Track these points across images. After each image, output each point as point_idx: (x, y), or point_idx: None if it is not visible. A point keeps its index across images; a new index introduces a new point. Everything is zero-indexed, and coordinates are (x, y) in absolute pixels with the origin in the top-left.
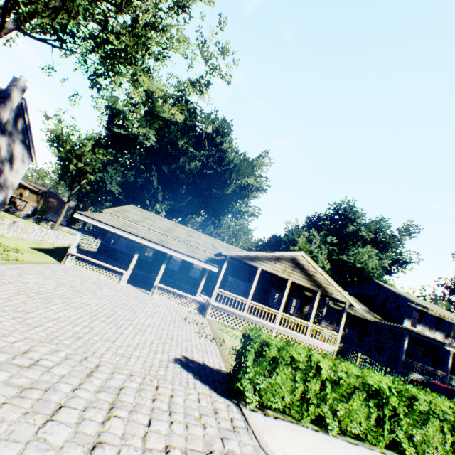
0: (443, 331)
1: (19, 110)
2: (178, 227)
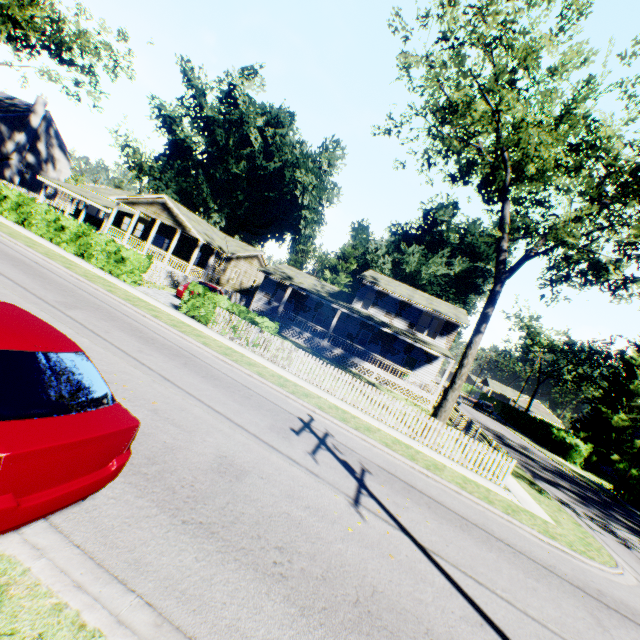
0: (408, 319)
1: (49, 121)
2: None
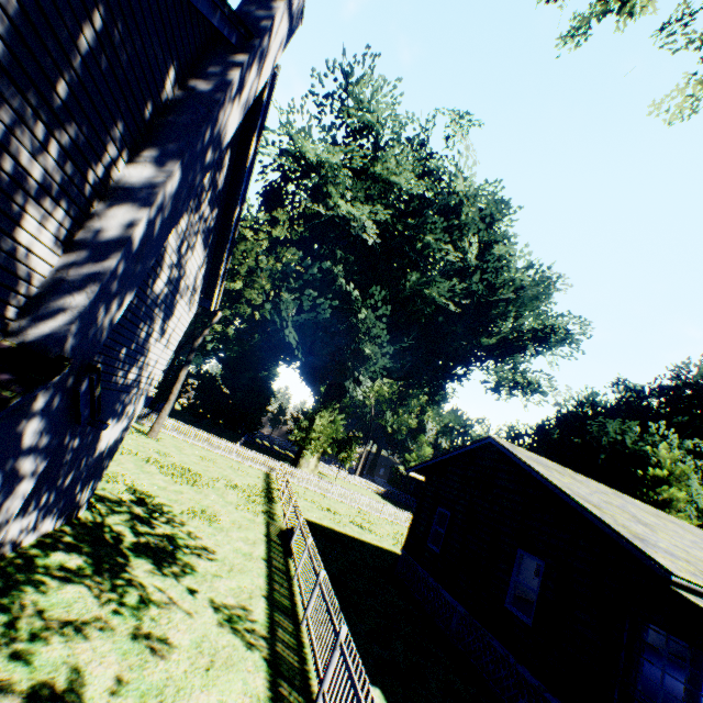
0: None
1: None
2: (655, 516)
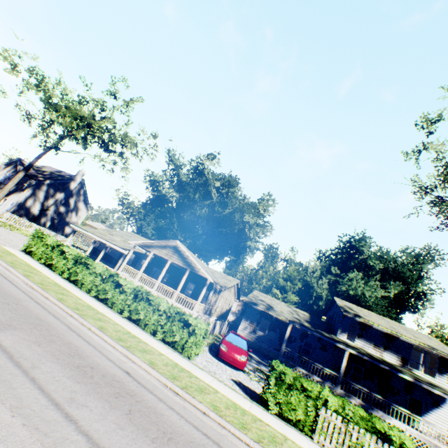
0: (398, 353)
1: (82, 185)
2: None
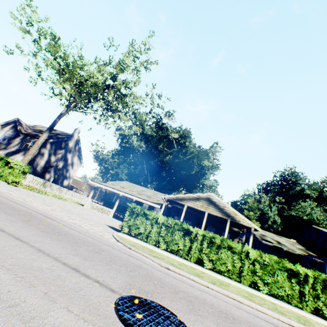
0: None
1: (77, 141)
2: (149, 190)
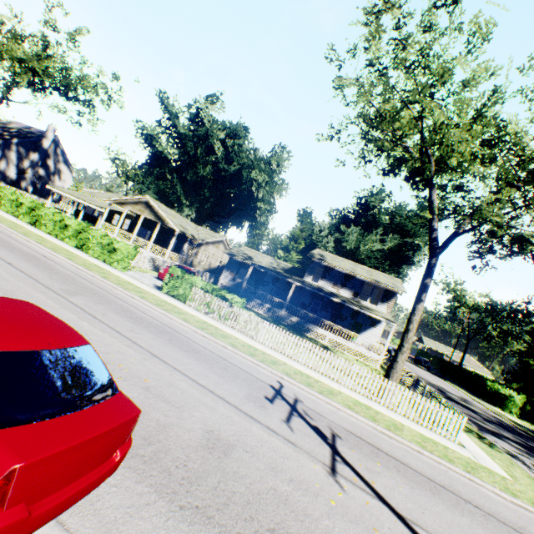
0: (352, 289)
1: (57, 143)
2: None
